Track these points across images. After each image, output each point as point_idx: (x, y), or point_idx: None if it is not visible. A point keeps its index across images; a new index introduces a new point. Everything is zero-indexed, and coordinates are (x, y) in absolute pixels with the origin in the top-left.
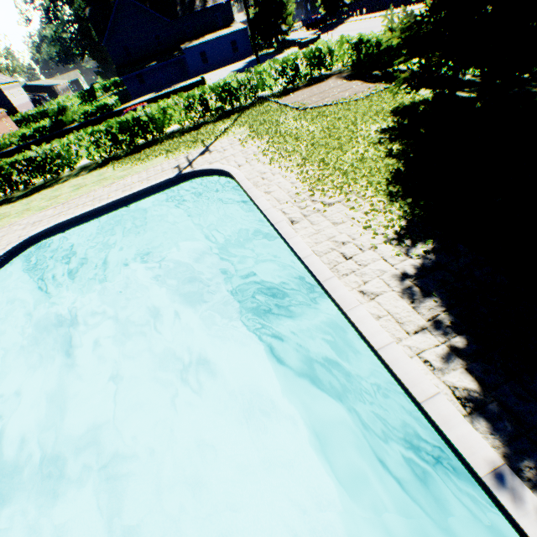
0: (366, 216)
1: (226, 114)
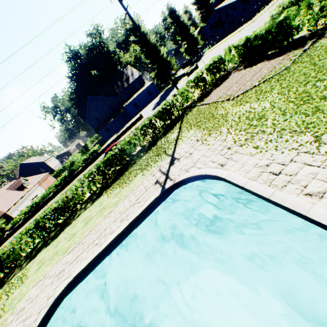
0: None
1: (169, 127)
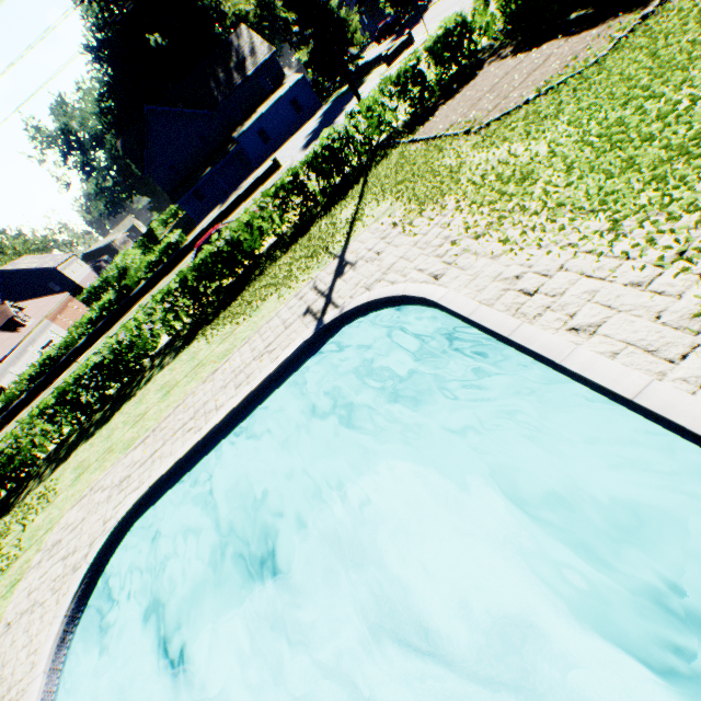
0: None
1: (338, 192)
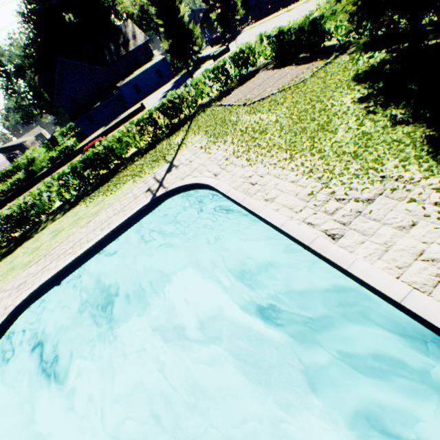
0: None
1: (176, 127)
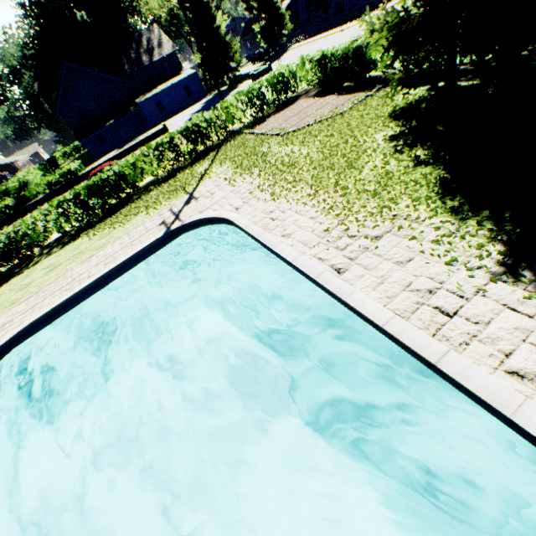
0: (437, 245)
1: (201, 155)
